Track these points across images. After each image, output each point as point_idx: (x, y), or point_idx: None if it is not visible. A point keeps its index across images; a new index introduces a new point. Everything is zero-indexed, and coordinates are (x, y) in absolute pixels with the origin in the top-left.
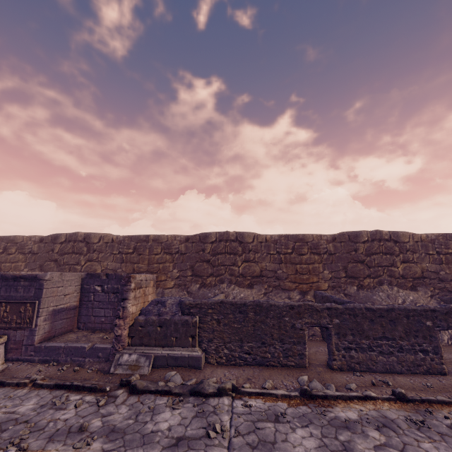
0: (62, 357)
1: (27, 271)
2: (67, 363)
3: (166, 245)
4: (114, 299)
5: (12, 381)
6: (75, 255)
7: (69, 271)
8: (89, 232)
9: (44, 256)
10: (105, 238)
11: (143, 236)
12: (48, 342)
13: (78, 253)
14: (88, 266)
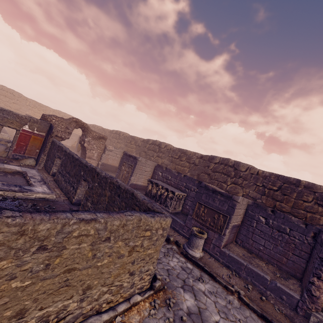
0: (242, 273)
1: (189, 175)
2: (247, 281)
3: (321, 196)
4: (278, 236)
5: (219, 279)
6: (223, 175)
7: (217, 185)
8: (238, 161)
9: (201, 168)
10: (251, 169)
11: (293, 180)
12: (228, 250)
13: (226, 175)
14: (232, 187)
